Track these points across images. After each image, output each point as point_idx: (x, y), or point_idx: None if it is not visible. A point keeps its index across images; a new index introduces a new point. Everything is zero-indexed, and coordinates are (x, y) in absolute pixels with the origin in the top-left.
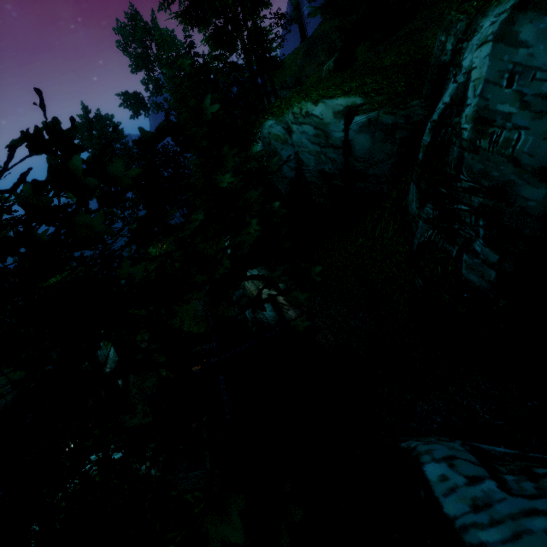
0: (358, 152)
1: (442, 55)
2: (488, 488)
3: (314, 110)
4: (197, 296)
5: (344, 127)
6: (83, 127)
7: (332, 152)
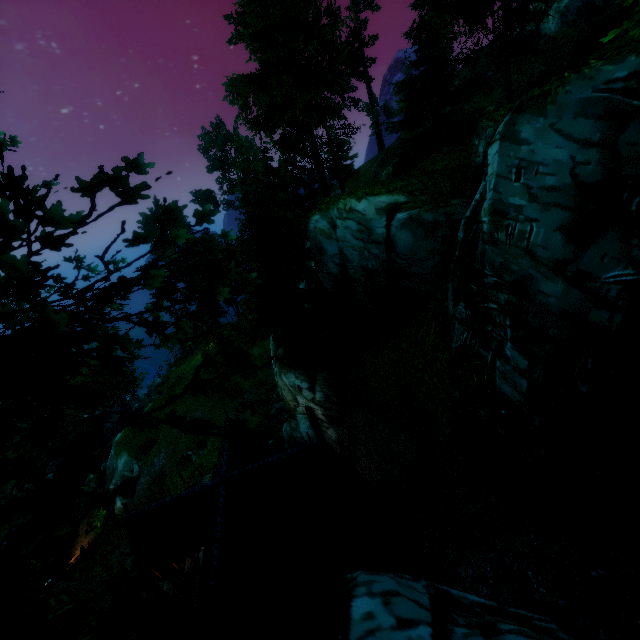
0: (400, 249)
1: (476, 157)
2: (418, 635)
3: (357, 206)
4: (231, 404)
5: (386, 223)
6: (150, 219)
7: (374, 248)
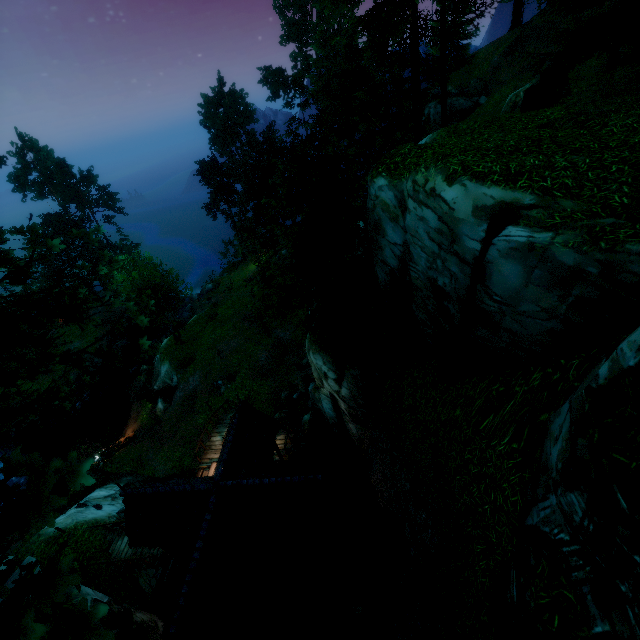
0: (496, 284)
1: None
2: None
3: (444, 190)
4: (265, 341)
5: (485, 236)
6: (210, 103)
7: (454, 263)
